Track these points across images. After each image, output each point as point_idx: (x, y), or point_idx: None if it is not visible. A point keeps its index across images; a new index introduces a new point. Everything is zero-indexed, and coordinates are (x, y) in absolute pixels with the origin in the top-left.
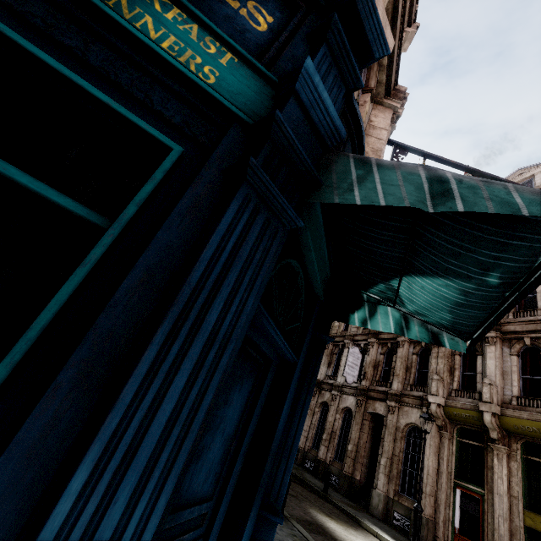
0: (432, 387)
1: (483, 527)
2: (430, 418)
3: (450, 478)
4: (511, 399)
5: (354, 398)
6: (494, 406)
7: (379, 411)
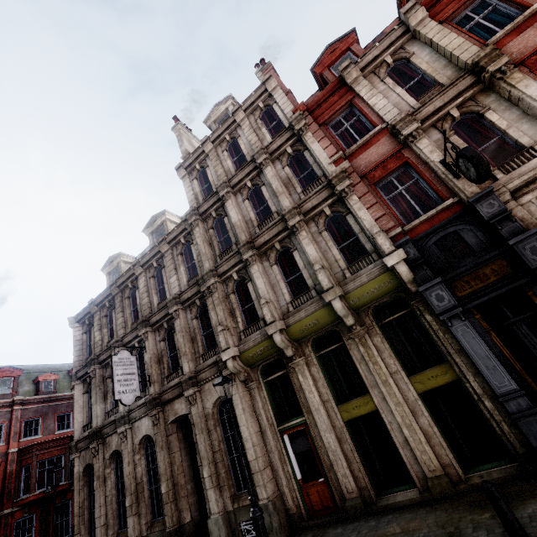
0: (221, 342)
1: (318, 457)
2: (226, 379)
3: (274, 430)
4: (288, 307)
5: (149, 418)
6: (278, 322)
7: (181, 412)
